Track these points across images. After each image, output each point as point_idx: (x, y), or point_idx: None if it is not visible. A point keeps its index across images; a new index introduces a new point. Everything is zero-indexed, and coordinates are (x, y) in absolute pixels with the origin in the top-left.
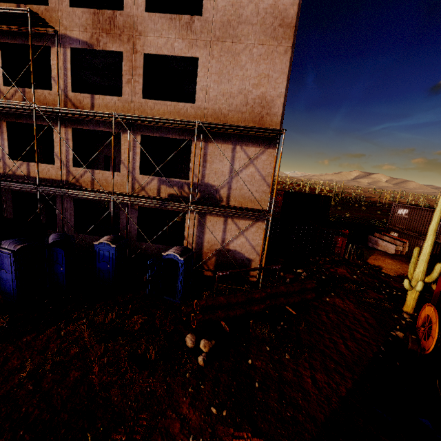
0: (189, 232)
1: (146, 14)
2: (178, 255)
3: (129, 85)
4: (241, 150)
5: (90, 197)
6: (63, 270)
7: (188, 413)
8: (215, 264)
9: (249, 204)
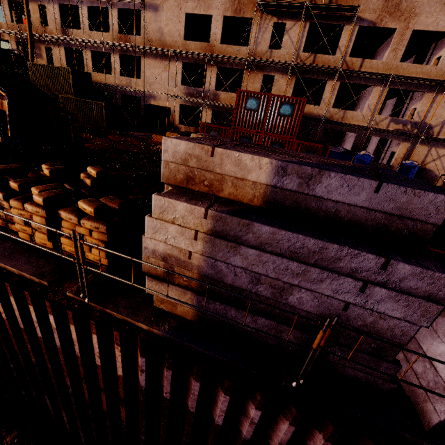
0: (399, 155)
1: (426, 0)
2: (417, 163)
3: (393, 52)
4: None
5: (355, 127)
6: None
7: None
8: None
9: None
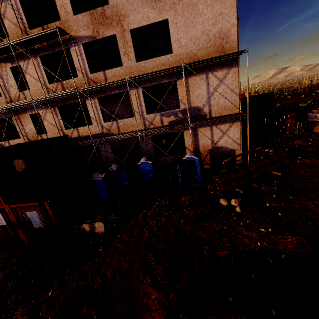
0: (188, 143)
1: (124, 0)
2: (194, 157)
3: (125, 56)
4: (212, 76)
5: (125, 137)
6: (127, 183)
7: (248, 234)
8: (210, 160)
9: (226, 112)
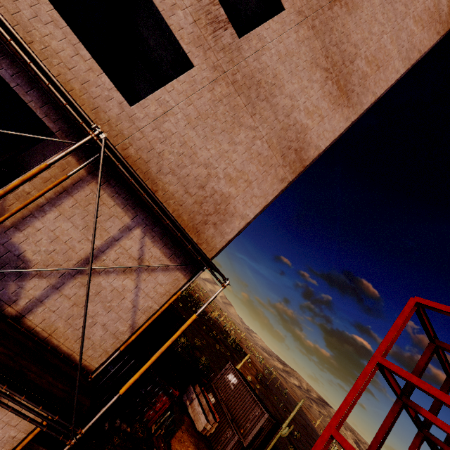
0: None
1: None
2: None
3: None
4: (139, 240)
5: None
6: None
7: None
8: None
9: (70, 341)
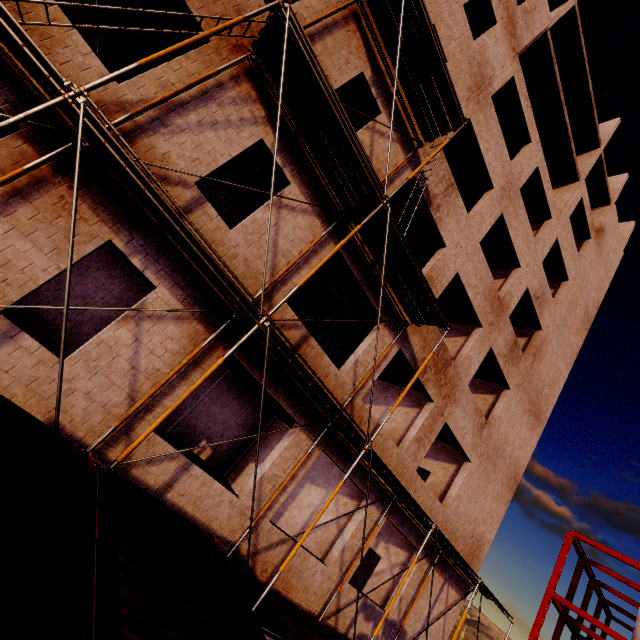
0: None
1: (467, 387)
2: None
3: (416, 443)
4: (446, 590)
5: None
6: None
7: None
8: None
9: None
